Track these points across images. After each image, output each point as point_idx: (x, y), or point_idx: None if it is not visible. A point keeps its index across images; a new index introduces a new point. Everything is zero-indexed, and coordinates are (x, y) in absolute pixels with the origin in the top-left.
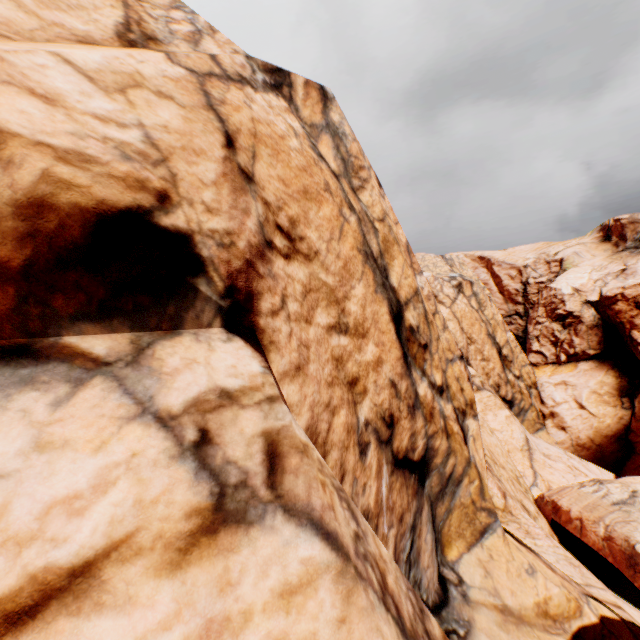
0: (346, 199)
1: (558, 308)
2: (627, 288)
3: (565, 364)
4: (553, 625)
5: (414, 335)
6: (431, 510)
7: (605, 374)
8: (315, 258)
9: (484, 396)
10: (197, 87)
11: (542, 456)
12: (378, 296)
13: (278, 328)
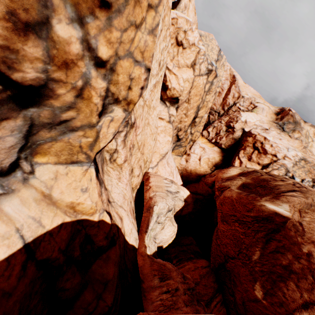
0: None
1: (232, 123)
2: (259, 135)
3: (211, 143)
4: (72, 213)
5: None
6: (30, 128)
7: (218, 156)
8: None
9: (168, 126)
10: None
11: (166, 162)
12: None
13: None
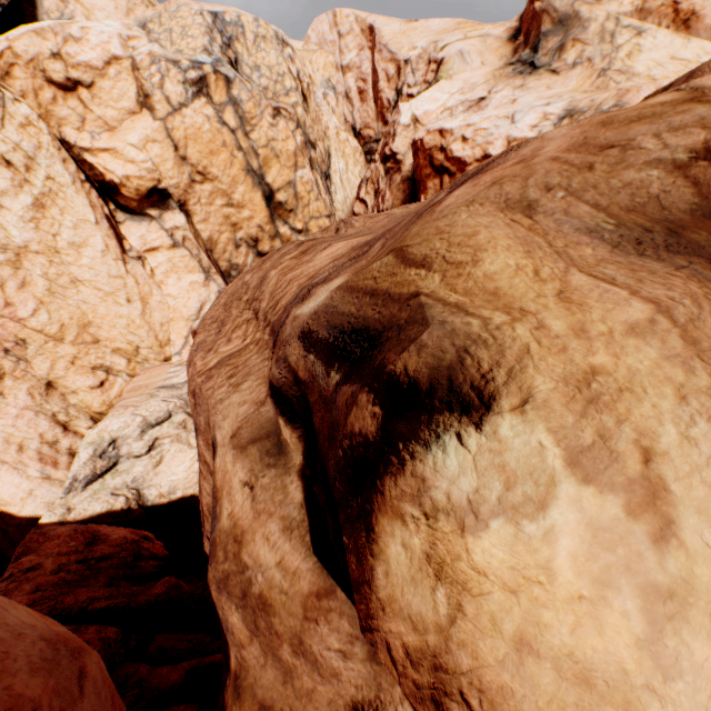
0: None
1: (388, 144)
2: (429, 133)
3: None
4: None
5: None
6: None
7: None
8: None
9: (178, 256)
10: None
11: None
12: None
13: None
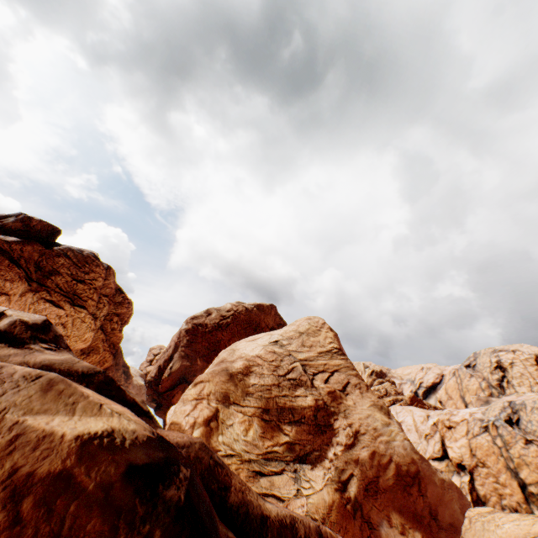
0: (500, 453)
1: None
2: None
3: None
4: None
5: (533, 495)
6: None
7: None
8: (489, 467)
9: None
10: (468, 442)
11: None
12: (512, 478)
13: (477, 477)
